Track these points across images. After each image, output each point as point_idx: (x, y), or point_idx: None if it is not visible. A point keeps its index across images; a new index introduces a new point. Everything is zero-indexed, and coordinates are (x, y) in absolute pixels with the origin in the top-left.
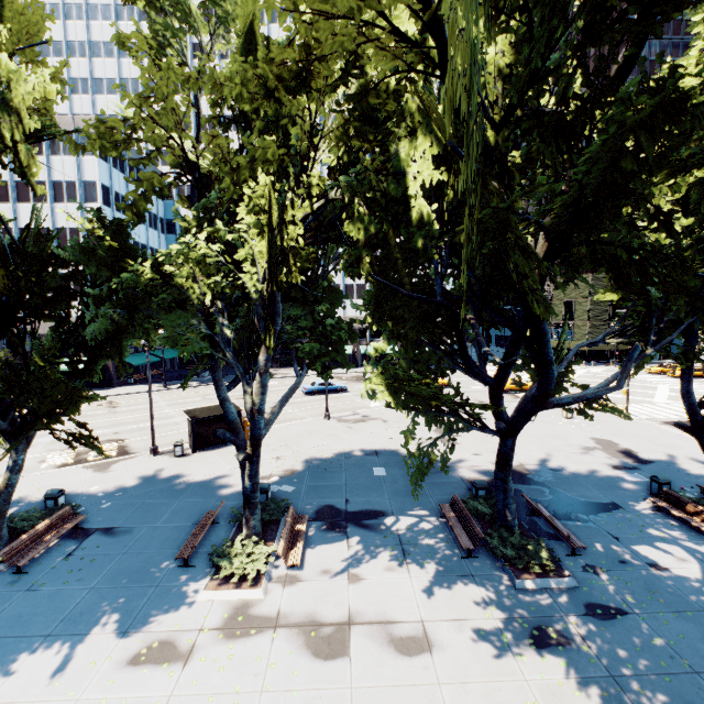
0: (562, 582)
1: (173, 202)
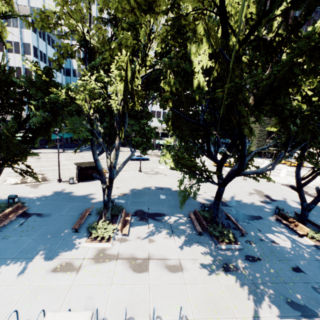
0: (237, 246)
1: (69, 60)
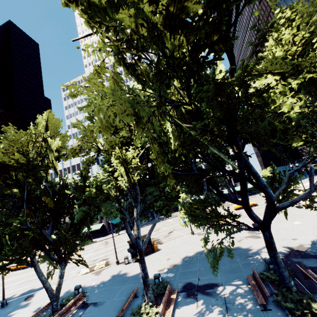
0: None
1: None
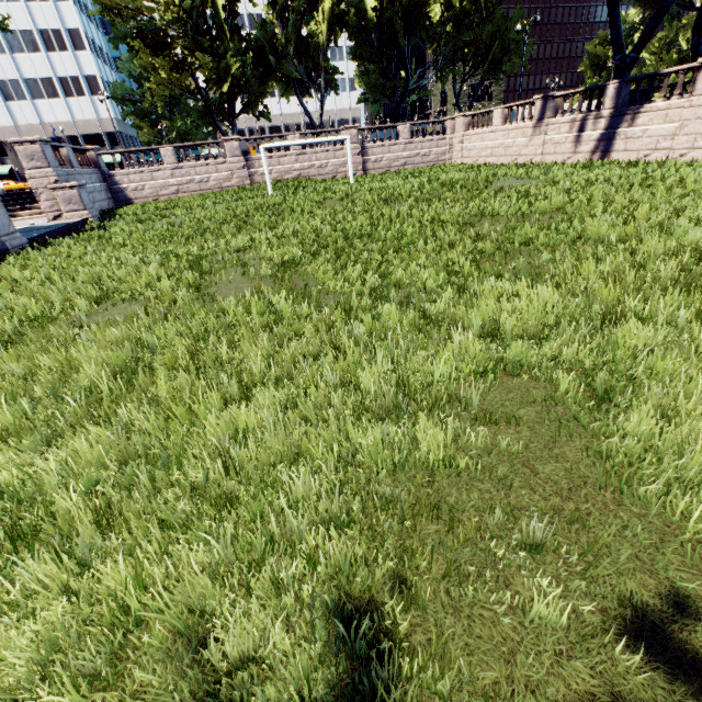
0: None
1: None
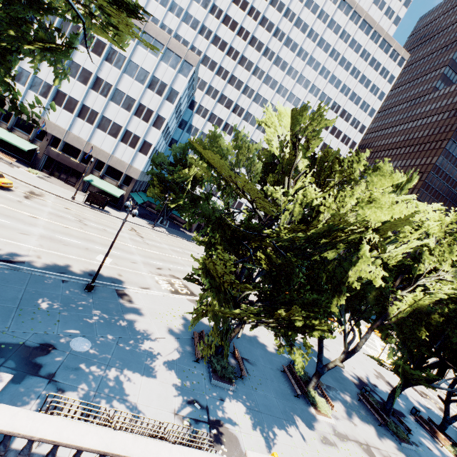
0: (412, 447)
1: (192, 112)
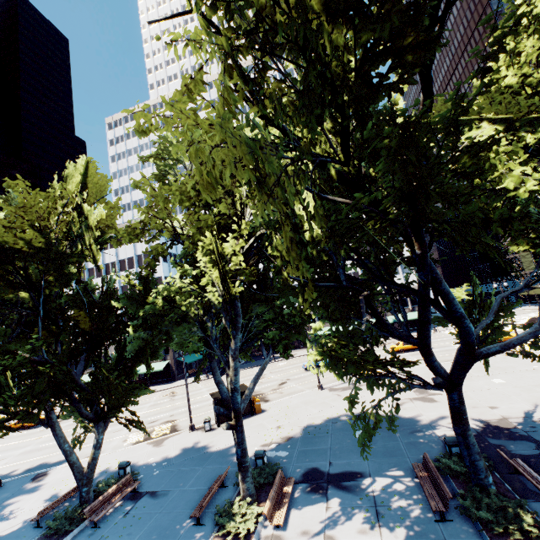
0: None
1: None
